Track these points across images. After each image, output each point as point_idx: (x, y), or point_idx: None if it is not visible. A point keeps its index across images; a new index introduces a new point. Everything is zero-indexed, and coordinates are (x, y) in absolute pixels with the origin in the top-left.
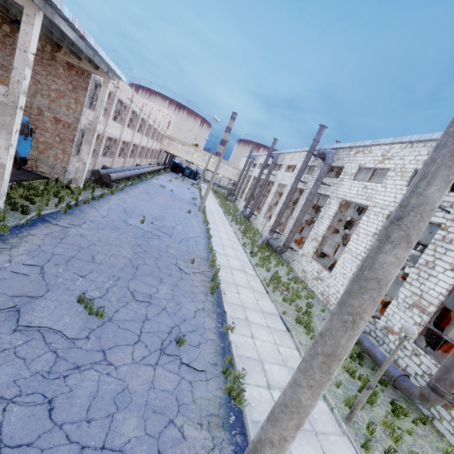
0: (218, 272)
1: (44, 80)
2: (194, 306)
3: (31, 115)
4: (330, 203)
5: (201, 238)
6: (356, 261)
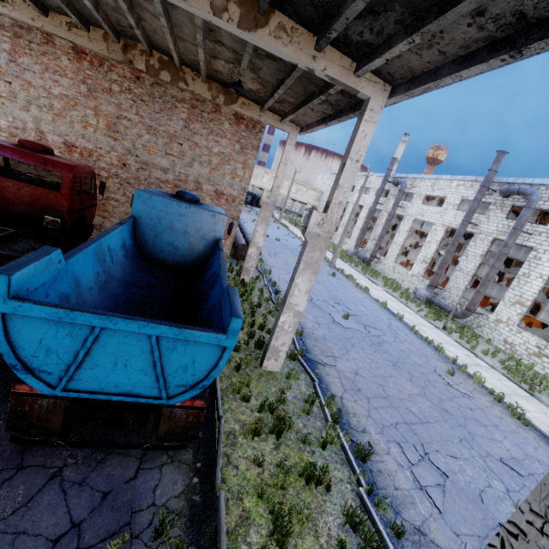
0: (483, 382)
1: (203, 142)
2: (545, 457)
3: None
4: (538, 258)
5: (394, 320)
6: None
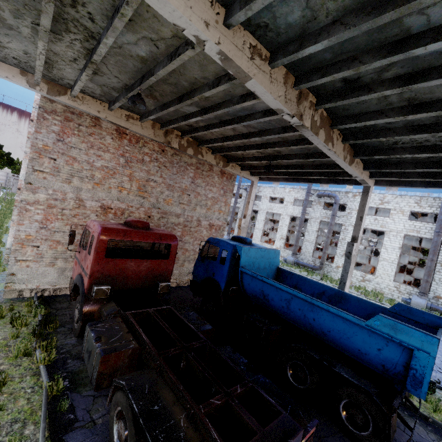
0: None
1: (203, 191)
2: None
3: (191, 229)
4: (346, 229)
5: None
6: (394, 265)
